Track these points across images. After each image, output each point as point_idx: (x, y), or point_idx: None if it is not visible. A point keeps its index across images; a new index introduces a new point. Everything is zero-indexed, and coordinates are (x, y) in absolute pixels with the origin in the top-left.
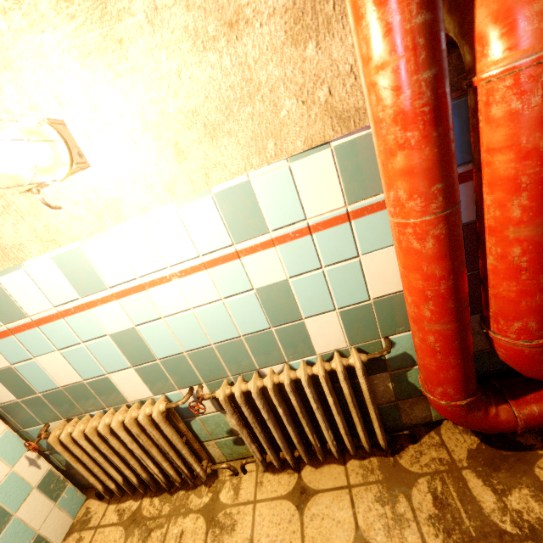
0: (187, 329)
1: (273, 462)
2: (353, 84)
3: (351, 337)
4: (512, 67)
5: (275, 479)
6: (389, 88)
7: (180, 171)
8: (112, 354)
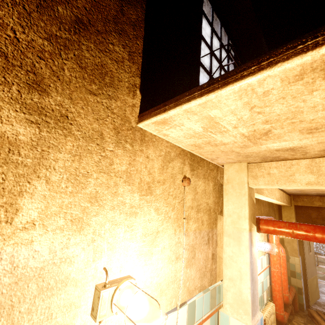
0: None
1: None
2: None
3: (266, 298)
4: (284, 255)
5: None
6: (278, 252)
7: (258, 253)
8: None
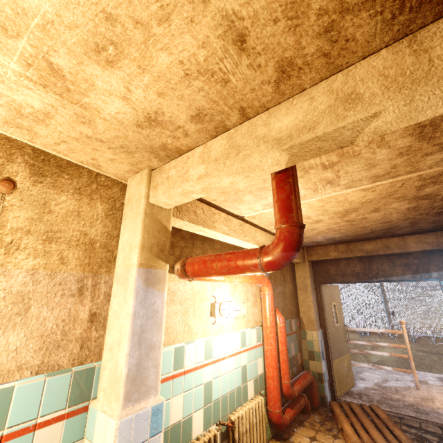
0: (224, 383)
1: None
2: (258, 317)
3: (254, 391)
4: (282, 325)
5: None
6: (271, 322)
7: (235, 323)
8: (200, 397)
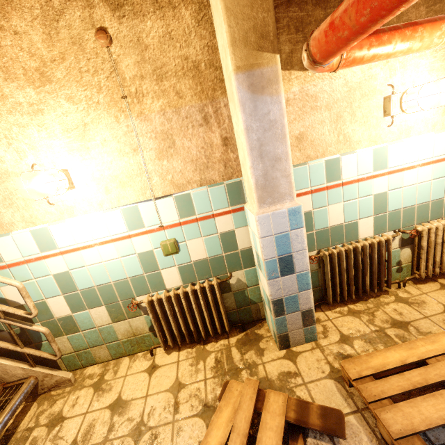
0: (409, 195)
1: (429, 273)
2: None
3: None
4: None
5: (426, 285)
6: None
7: (440, 119)
8: (368, 206)
